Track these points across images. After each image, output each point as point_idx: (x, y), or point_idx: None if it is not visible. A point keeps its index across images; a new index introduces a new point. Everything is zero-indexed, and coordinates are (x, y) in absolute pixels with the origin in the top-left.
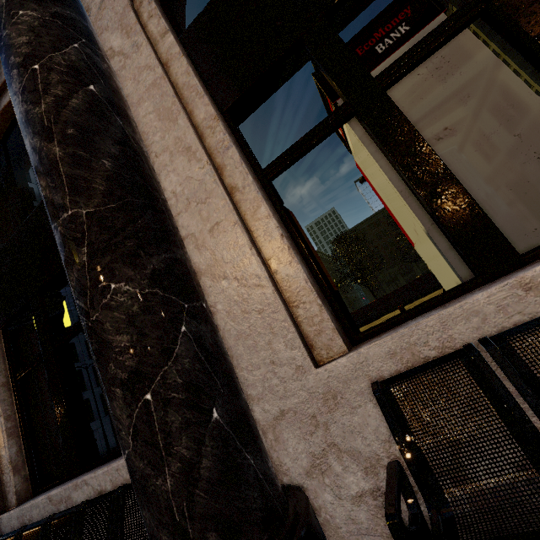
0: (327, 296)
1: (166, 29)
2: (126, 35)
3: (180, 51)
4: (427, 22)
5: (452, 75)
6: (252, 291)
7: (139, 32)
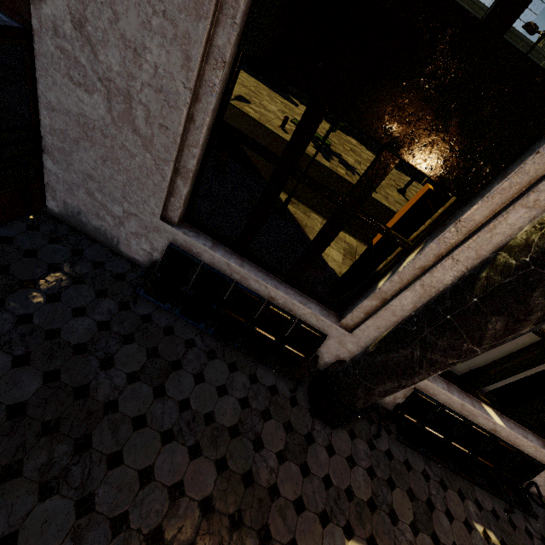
0: None
1: None
2: None
3: None
4: None
5: None
6: None
7: None
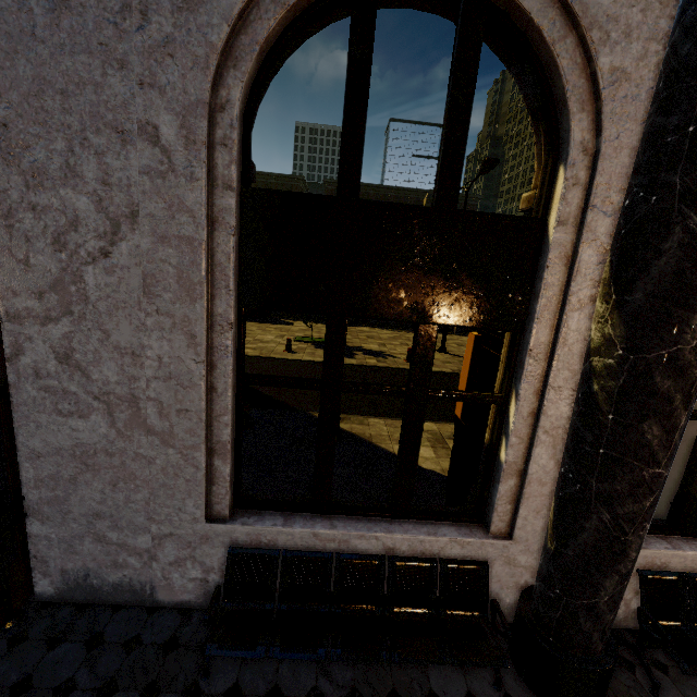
0: None
1: None
2: None
3: None
4: None
5: None
6: None
7: None
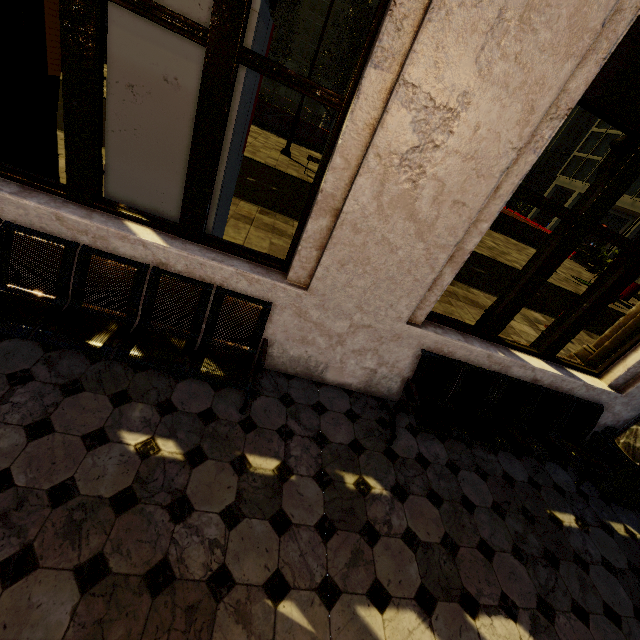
0: None
1: None
2: None
3: None
4: None
5: None
6: None
7: None
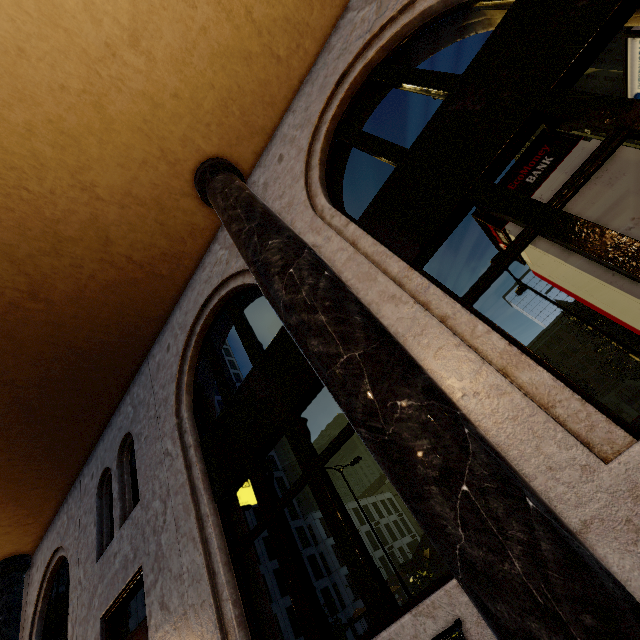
0: (580, 393)
1: (348, 221)
2: (316, 233)
3: (363, 232)
4: (569, 150)
5: (616, 178)
6: (498, 401)
7: (328, 229)
